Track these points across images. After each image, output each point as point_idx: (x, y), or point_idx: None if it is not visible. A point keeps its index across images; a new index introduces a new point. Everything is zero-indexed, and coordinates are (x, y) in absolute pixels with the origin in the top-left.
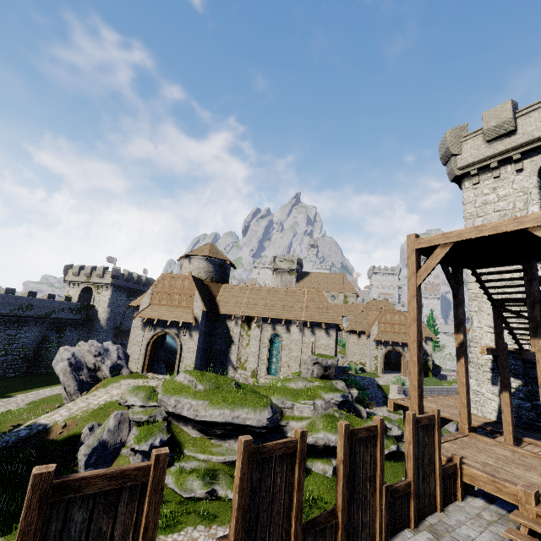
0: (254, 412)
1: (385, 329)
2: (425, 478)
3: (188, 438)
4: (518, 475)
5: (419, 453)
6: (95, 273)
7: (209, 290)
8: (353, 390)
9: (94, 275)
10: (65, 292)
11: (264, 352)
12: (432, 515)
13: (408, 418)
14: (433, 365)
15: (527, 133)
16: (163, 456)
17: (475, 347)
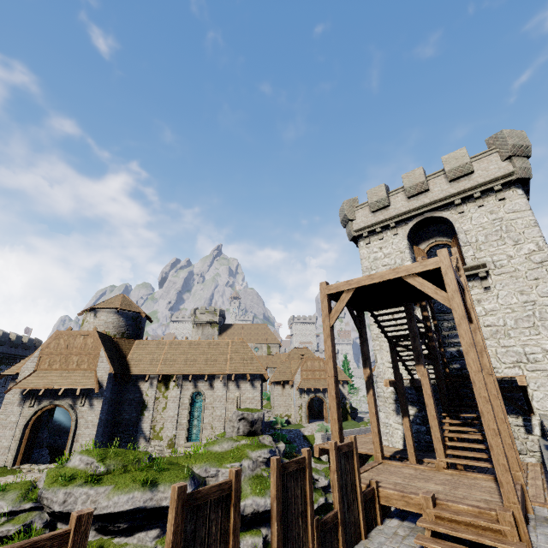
0: None
1: (307, 376)
2: (350, 506)
3: None
4: (420, 487)
5: (343, 481)
6: None
7: (118, 347)
8: (280, 444)
9: None
10: None
11: (183, 414)
12: (358, 544)
13: (331, 447)
14: (351, 408)
15: (397, 209)
16: (86, 516)
17: (381, 381)
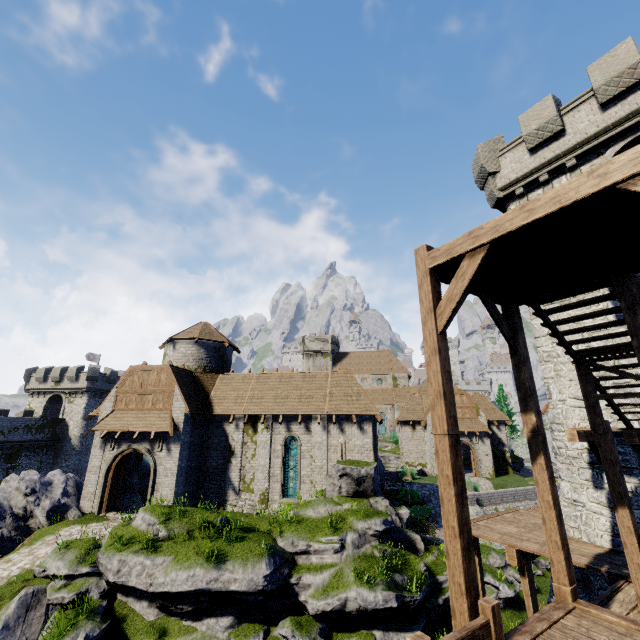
0: (244, 568)
1: None
2: None
3: (140, 623)
4: None
5: None
6: (65, 376)
7: (199, 383)
8: (403, 510)
9: (64, 379)
10: (26, 405)
11: (276, 464)
12: None
13: None
14: (512, 457)
15: (580, 132)
16: None
17: (560, 430)
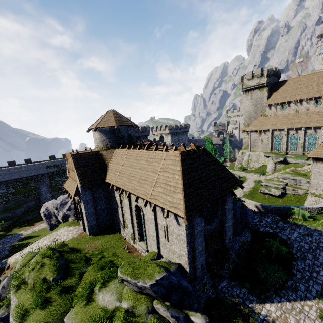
0: None
1: None
2: None
3: None
4: None
5: None
6: None
7: (102, 158)
8: (196, 318)
9: None
10: None
11: (135, 220)
12: None
13: None
14: None
15: None
16: None
17: None
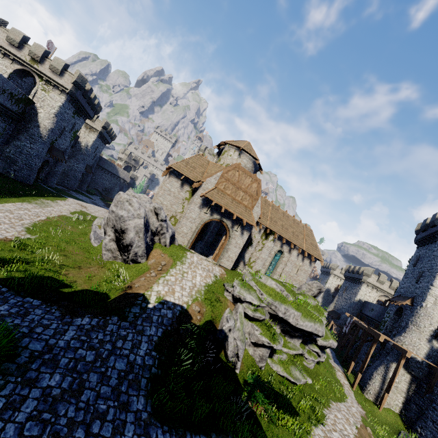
0: (321, 326)
1: None
2: None
3: None
4: None
5: None
6: (47, 61)
7: None
8: None
9: (44, 63)
10: None
11: (268, 260)
12: None
13: None
14: None
15: None
16: None
17: (426, 321)
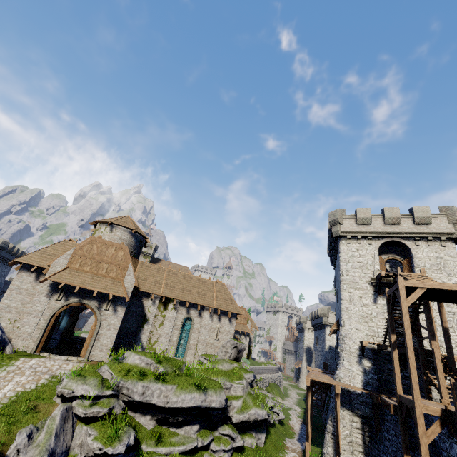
0: (216, 394)
1: None
2: None
3: (145, 431)
4: None
5: None
6: None
7: None
8: None
9: None
10: None
11: (175, 333)
12: None
13: None
14: None
15: (376, 228)
16: None
17: (348, 340)
